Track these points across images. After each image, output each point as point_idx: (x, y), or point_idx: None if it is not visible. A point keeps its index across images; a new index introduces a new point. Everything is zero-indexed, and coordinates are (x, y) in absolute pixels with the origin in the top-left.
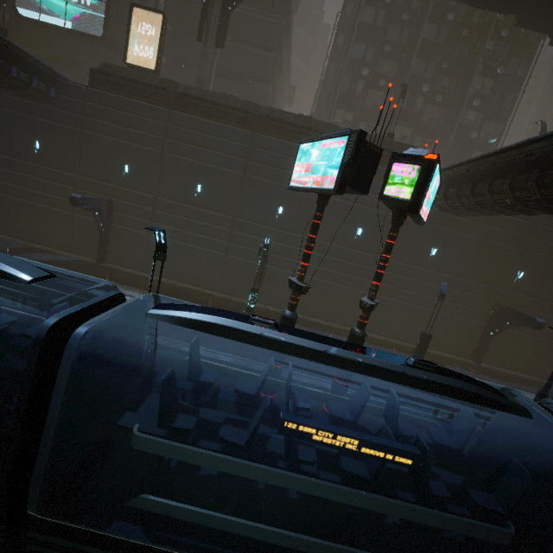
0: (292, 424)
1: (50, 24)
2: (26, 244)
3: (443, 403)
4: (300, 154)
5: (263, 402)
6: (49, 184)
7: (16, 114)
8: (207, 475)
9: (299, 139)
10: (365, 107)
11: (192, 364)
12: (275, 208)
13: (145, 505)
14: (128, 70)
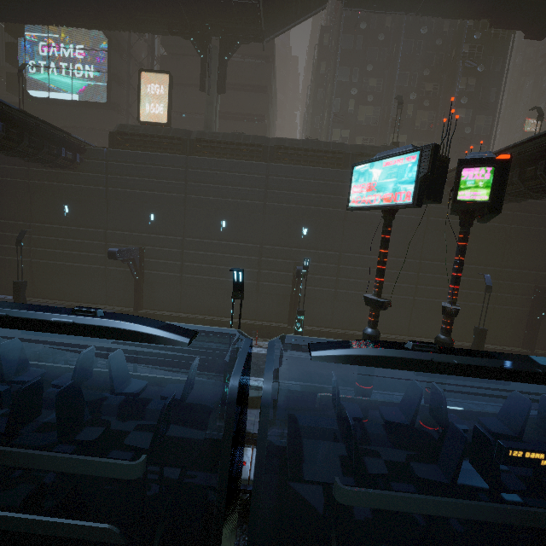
0: (517, 452)
1: (59, 100)
2: (64, 303)
3: None
4: (356, 175)
5: (452, 431)
6: (81, 243)
7: (45, 184)
8: (364, 519)
9: (312, 162)
10: (358, 123)
11: (340, 401)
12: (299, 230)
13: None
14: (143, 127)
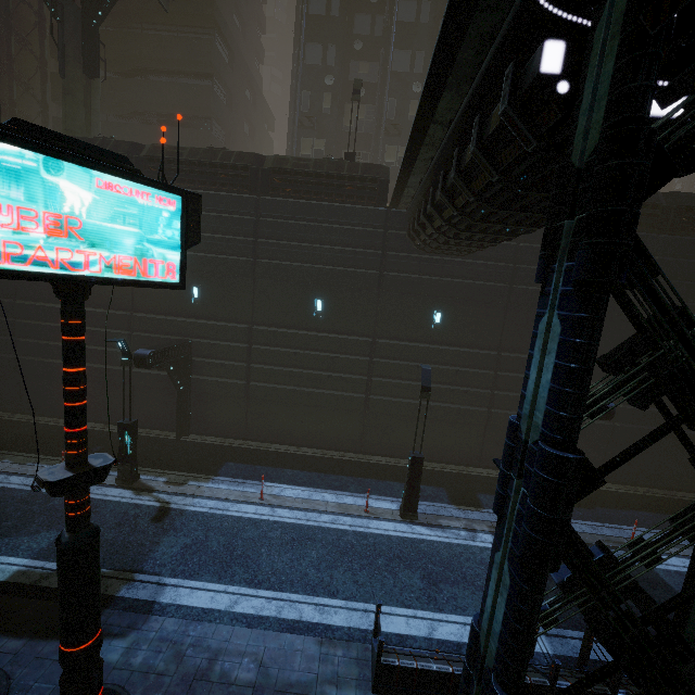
0: None
1: None
2: None
3: (428, 588)
4: None
5: None
6: None
7: None
8: None
9: (204, 183)
10: (346, 129)
11: None
12: (187, 289)
13: None
14: None
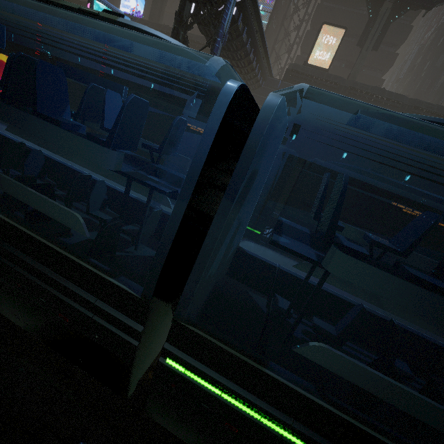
0: None
1: None
2: None
3: None
4: None
5: None
6: None
7: None
8: None
9: None
10: None
11: None
12: (402, 176)
13: None
14: (311, 69)
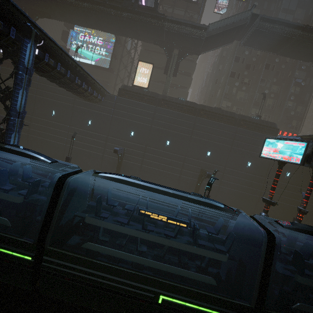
0: None
1: (84, 63)
2: None
3: None
4: (267, 143)
5: None
6: (93, 140)
7: (82, 108)
8: None
9: (217, 119)
10: (235, 99)
11: (280, 245)
12: (206, 152)
13: (302, 307)
14: (135, 88)
